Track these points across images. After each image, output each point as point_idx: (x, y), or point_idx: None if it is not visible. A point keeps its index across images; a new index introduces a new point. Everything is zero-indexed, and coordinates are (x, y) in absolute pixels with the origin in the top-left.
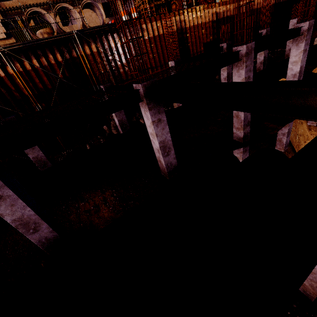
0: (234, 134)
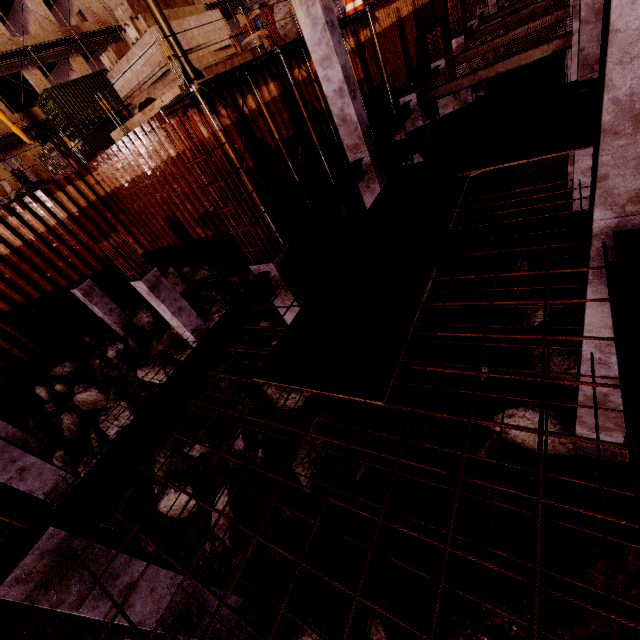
0: None
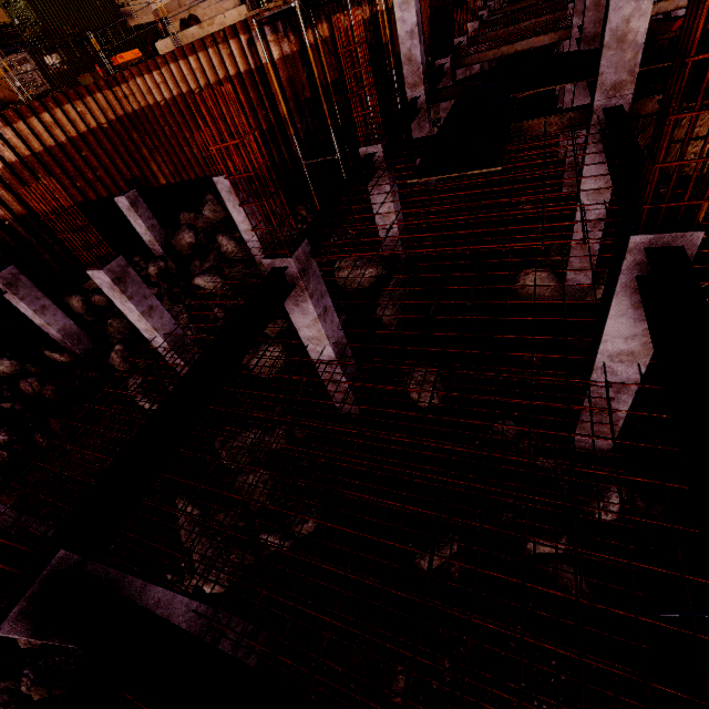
0: (556, 89)
